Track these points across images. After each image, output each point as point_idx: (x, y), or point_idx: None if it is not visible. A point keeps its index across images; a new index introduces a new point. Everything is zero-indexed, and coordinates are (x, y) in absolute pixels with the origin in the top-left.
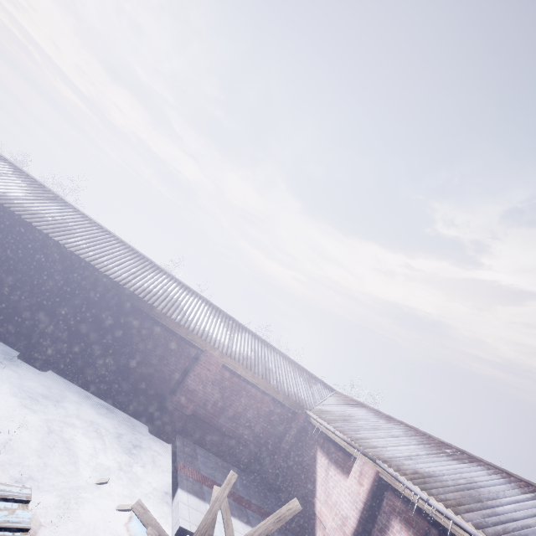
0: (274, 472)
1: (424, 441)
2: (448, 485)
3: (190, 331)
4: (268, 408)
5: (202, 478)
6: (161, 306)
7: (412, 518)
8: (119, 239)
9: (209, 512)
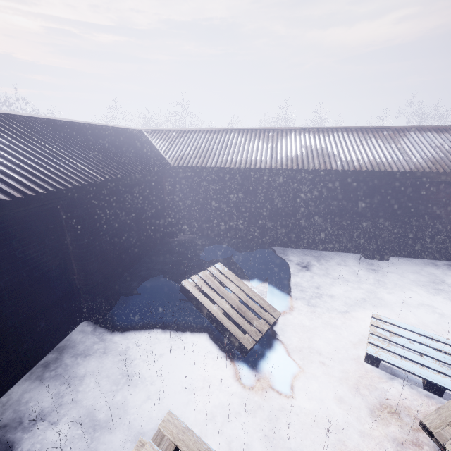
0: None
1: None
2: None
3: None
4: None
5: None
6: None
7: None
8: (341, 129)
9: None
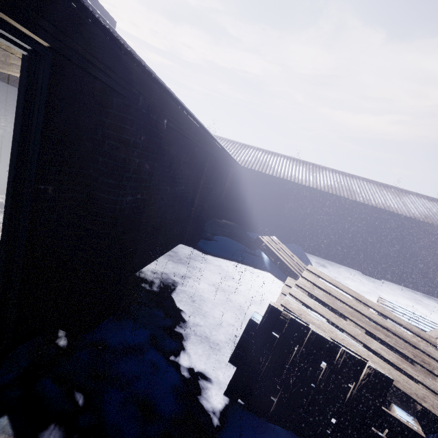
0: None
1: None
2: None
3: None
4: None
5: None
6: None
7: None
8: (362, 179)
9: None
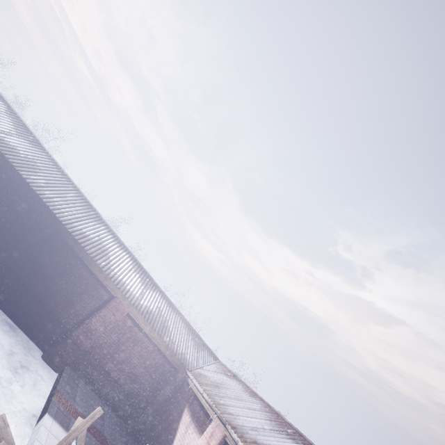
0: (143, 421)
1: (273, 418)
2: None
3: (109, 277)
4: (155, 361)
5: (73, 410)
6: (91, 251)
7: None
8: (76, 188)
9: (65, 440)
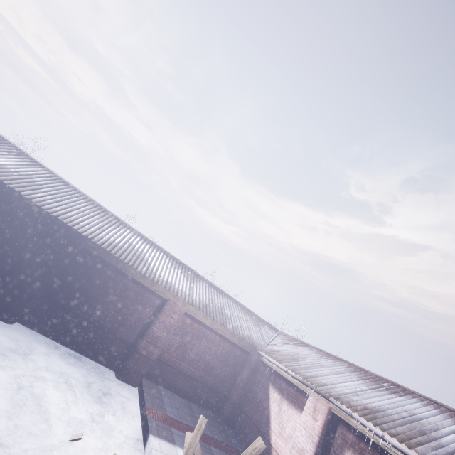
0: (230, 407)
1: (363, 377)
2: (395, 419)
3: (155, 282)
4: (225, 350)
5: (169, 420)
6: (127, 259)
7: (364, 450)
8: (84, 195)
9: None
